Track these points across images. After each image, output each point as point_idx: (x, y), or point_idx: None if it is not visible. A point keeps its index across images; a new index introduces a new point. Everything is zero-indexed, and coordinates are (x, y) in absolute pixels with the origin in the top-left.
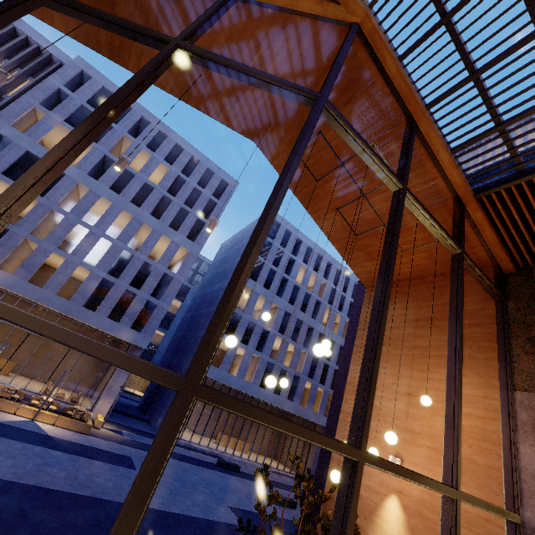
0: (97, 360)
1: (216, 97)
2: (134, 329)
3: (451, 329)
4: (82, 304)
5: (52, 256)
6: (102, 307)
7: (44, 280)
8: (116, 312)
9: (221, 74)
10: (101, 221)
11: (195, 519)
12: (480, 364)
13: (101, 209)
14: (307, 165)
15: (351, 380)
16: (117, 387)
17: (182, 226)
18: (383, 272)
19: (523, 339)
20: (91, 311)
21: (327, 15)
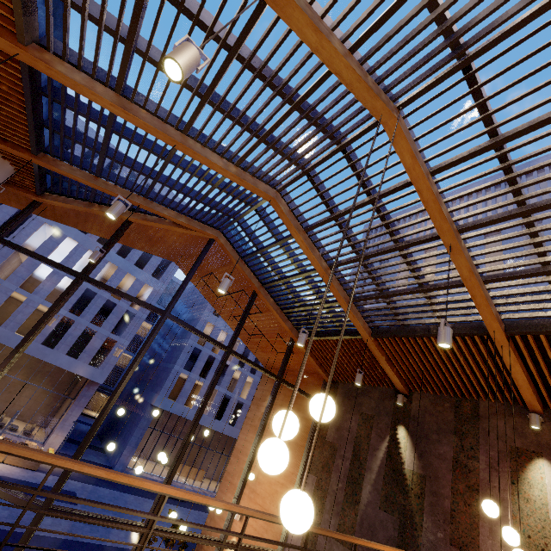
0: (55, 390)
1: (138, 243)
2: (95, 360)
3: (256, 437)
4: (40, 342)
5: (13, 292)
6: (61, 344)
7: (5, 311)
8: (78, 342)
9: (137, 236)
10: (66, 260)
11: (123, 550)
12: (298, 448)
13: (68, 245)
14: (210, 287)
15: (237, 446)
16: (71, 421)
17: (148, 265)
18: (196, 414)
19: (319, 436)
20: (49, 348)
21: (193, 234)
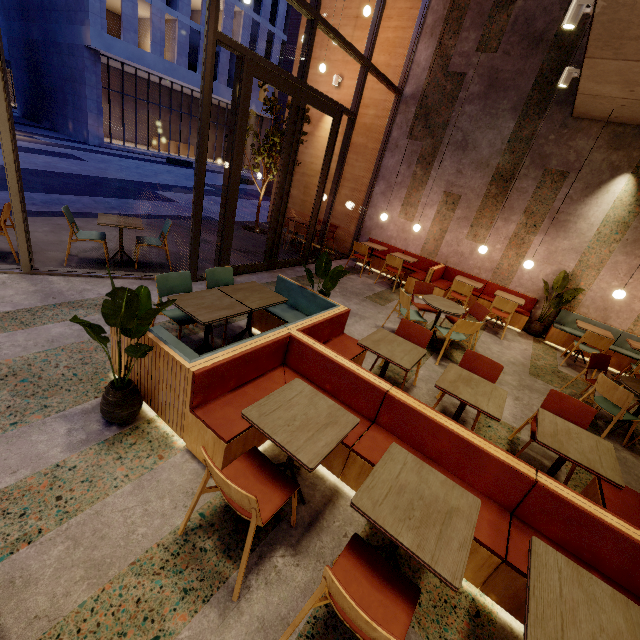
0: None
1: None
2: None
3: None
4: None
5: None
6: None
7: None
8: None
9: None
10: None
11: (173, 186)
12: None
13: None
14: None
15: None
16: None
17: None
18: None
19: None
20: None
21: None
